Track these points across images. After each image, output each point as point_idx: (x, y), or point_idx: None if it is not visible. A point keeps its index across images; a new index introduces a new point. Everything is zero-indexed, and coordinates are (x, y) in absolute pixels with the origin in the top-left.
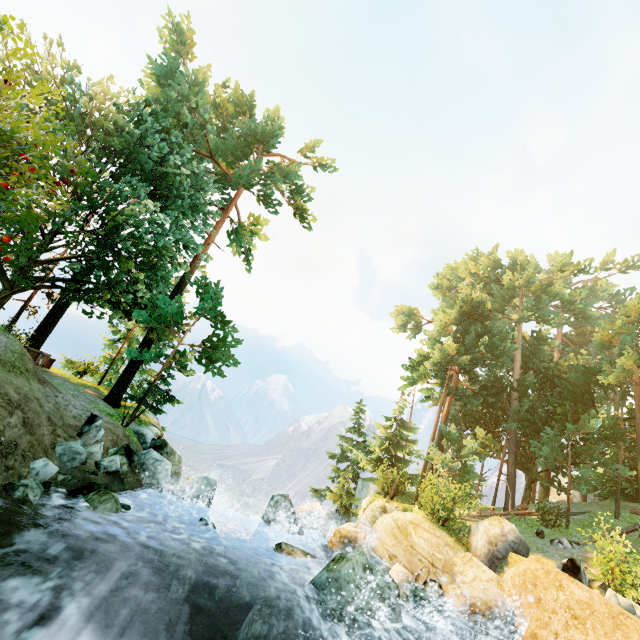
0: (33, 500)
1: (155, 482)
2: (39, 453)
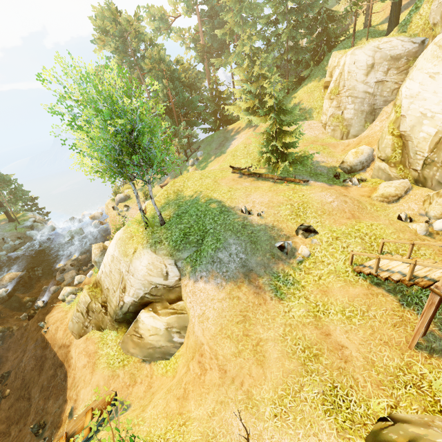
0: (6, 258)
1: (35, 236)
2: (0, 251)
